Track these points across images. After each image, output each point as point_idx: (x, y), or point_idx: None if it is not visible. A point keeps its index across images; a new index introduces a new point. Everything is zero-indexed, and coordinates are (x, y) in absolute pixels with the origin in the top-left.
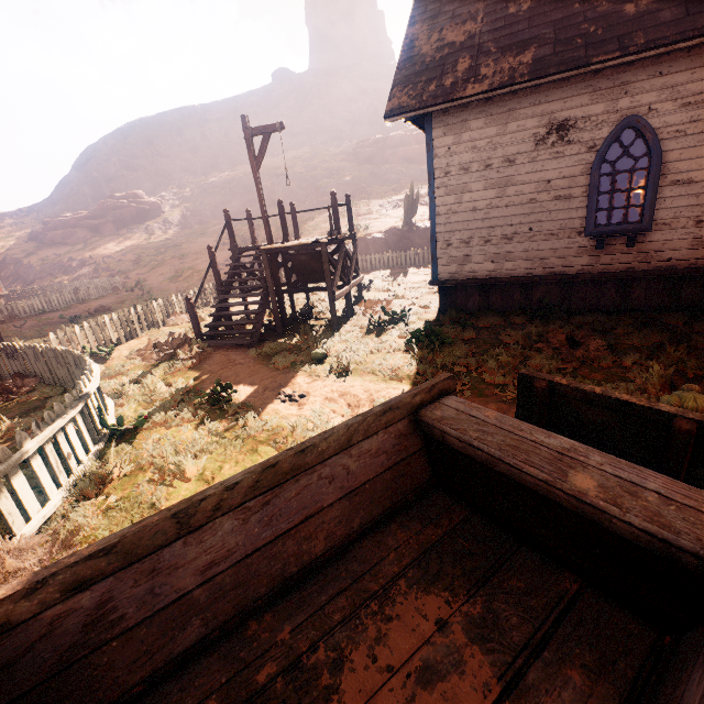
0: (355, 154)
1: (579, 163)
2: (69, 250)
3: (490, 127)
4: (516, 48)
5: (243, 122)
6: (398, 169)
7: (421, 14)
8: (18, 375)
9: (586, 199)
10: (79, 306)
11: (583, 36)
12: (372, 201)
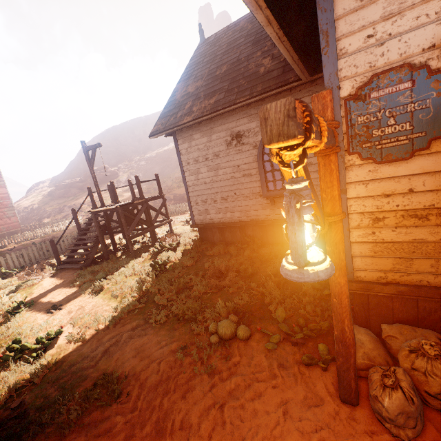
0: None
1: (251, 155)
2: (65, 200)
3: (203, 137)
4: (211, 95)
5: (82, 144)
6: None
7: (184, 77)
8: None
9: (260, 175)
10: (51, 235)
11: (238, 87)
12: None
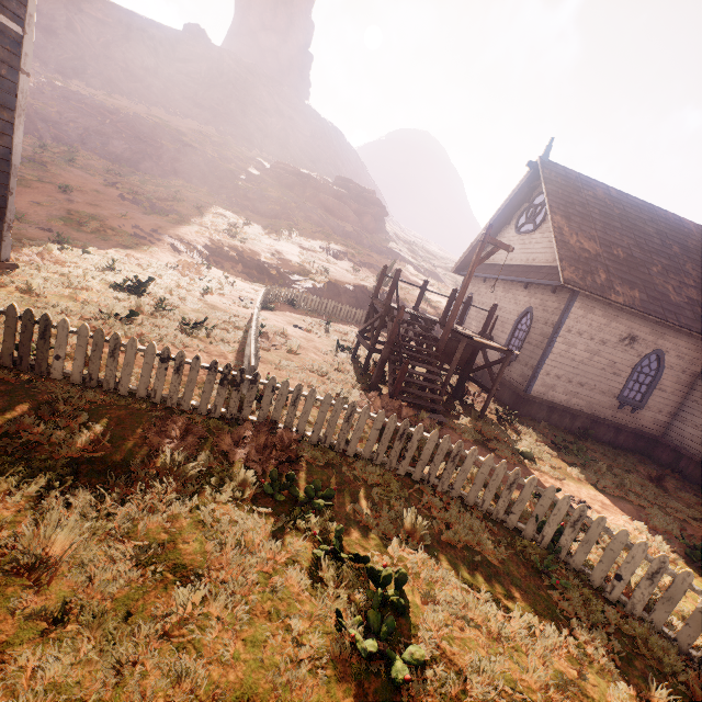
0: (275, 172)
1: (631, 360)
2: None
3: (603, 318)
4: (628, 284)
5: (489, 229)
6: (319, 213)
7: (557, 209)
8: (272, 422)
9: (625, 380)
10: None
11: (658, 300)
12: (307, 236)
